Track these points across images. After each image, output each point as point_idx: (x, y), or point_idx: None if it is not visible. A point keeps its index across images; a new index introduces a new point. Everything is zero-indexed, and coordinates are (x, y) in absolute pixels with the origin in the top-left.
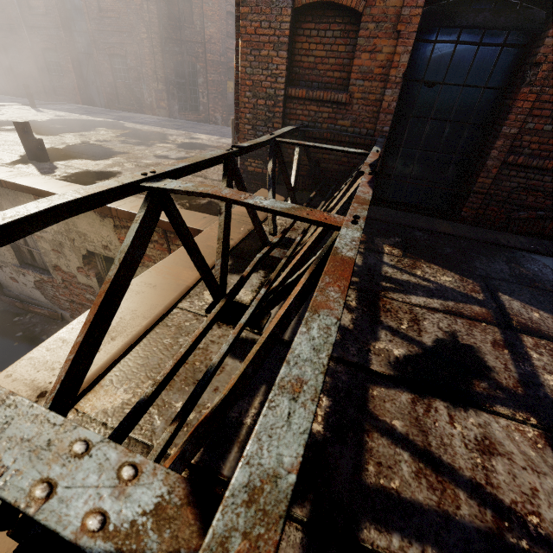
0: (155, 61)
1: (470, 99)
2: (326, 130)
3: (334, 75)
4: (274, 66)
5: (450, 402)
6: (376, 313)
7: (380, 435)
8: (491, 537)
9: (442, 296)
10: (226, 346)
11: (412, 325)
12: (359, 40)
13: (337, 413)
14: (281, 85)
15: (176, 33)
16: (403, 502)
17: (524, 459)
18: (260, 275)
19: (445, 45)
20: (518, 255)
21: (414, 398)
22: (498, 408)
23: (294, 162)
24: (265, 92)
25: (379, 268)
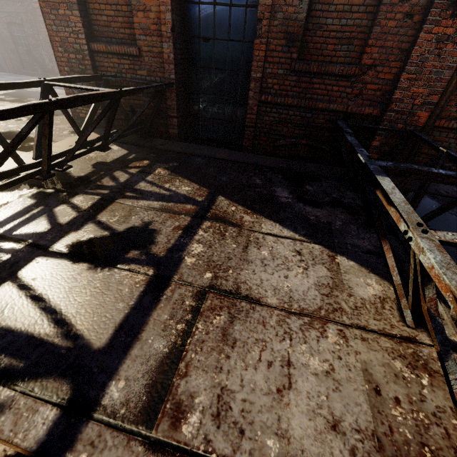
0: None
1: (236, 51)
2: (121, 79)
3: (126, 32)
4: (72, 23)
5: (96, 264)
6: (98, 213)
7: (12, 287)
8: (34, 338)
9: (169, 200)
10: None
11: (121, 219)
12: (132, 0)
13: None
14: (83, 41)
15: None
16: None
17: (116, 293)
18: (21, 192)
19: (207, 6)
20: (266, 171)
21: (67, 264)
22: (131, 266)
23: (92, 105)
24: (73, 47)
25: (136, 183)
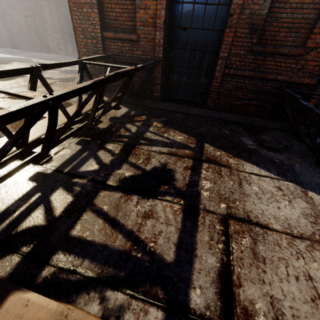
0: (53, 20)
1: (206, 37)
2: (125, 57)
3: (129, 24)
4: (92, 18)
5: (142, 196)
6: (127, 156)
7: (92, 213)
8: (123, 253)
9: (171, 146)
10: (7, 172)
11: (144, 161)
12: (137, 1)
13: (74, 204)
14: (98, 30)
15: (65, 1)
16: (85, 242)
17: (165, 219)
18: (70, 139)
19: (188, 4)
20: (229, 124)
21: (122, 195)
22: (166, 197)
23: None
24: (90, 34)
25: (144, 133)
